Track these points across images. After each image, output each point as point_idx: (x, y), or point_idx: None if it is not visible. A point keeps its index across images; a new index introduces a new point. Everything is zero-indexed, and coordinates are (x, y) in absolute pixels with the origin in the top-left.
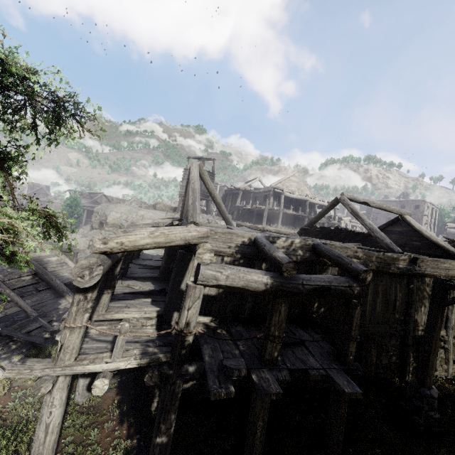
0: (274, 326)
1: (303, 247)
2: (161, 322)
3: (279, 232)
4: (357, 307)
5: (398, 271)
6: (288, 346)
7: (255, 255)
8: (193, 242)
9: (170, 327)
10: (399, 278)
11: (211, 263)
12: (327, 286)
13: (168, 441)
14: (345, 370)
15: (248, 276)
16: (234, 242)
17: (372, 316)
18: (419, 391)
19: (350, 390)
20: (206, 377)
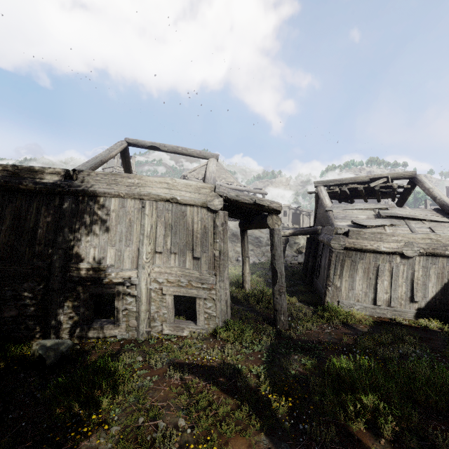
0: None
1: None
2: None
3: None
4: None
5: (37, 187)
6: None
7: None
8: None
9: None
10: (45, 198)
11: None
12: None
13: None
14: None
15: None
16: None
17: None
18: None
19: None
20: None
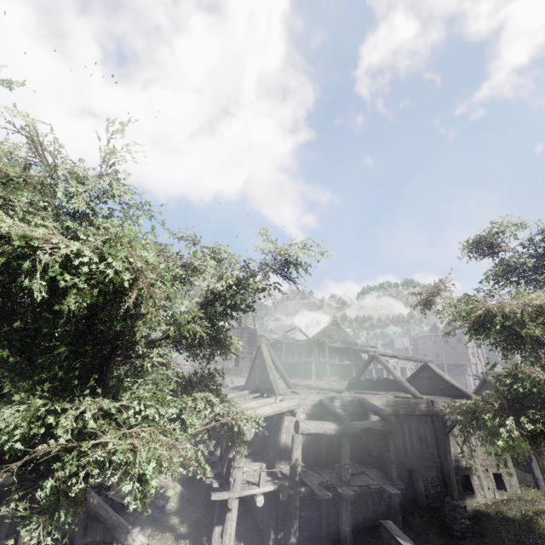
0: (344, 457)
1: (352, 403)
2: (269, 471)
3: (331, 389)
4: (390, 439)
5: (422, 413)
6: (355, 476)
7: (322, 413)
8: (292, 409)
9: (276, 473)
10: (424, 418)
11: (303, 420)
12: (369, 427)
13: (297, 541)
14: (393, 486)
15: (325, 426)
16: (308, 405)
17: (413, 451)
18: (451, 503)
19: (394, 492)
20: (313, 491)
